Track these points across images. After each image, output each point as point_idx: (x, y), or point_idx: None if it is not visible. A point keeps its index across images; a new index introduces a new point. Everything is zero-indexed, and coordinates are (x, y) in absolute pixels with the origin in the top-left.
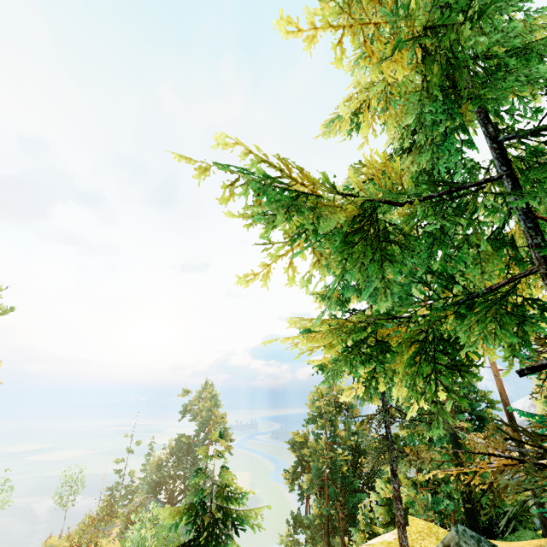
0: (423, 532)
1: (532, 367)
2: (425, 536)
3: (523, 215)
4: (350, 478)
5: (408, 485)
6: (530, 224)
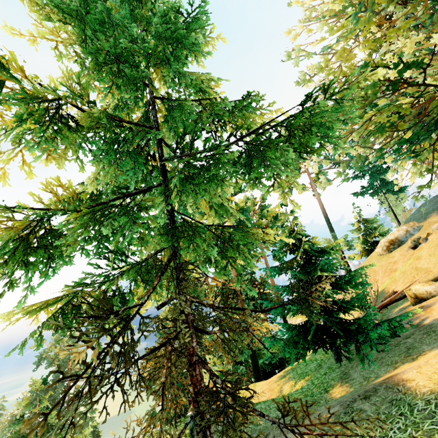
0: None
1: (162, 304)
2: None
3: (167, 210)
4: None
5: (220, 363)
6: (169, 216)
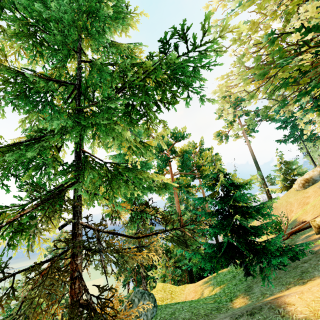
0: (159, 290)
1: (62, 226)
2: (159, 292)
3: (75, 150)
4: (149, 268)
5: (164, 266)
6: (76, 154)
